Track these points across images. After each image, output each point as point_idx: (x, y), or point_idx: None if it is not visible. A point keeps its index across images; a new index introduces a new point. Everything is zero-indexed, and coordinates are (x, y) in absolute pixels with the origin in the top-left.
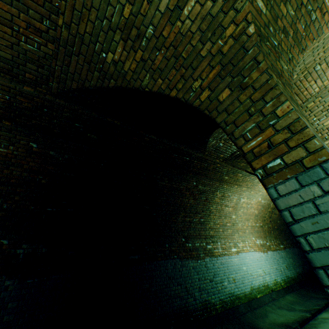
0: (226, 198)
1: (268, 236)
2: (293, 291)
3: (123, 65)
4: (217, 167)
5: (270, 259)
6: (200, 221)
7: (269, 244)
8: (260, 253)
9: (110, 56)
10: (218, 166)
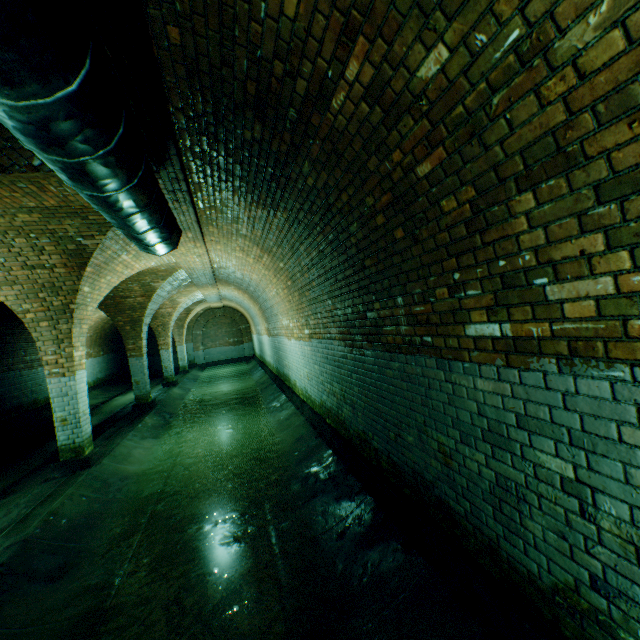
0: None
1: (94, 344)
2: (100, 388)
3: None
4: None
5: (89, 365)
6: None
7: (93, 352)
8: None
9: None
10: None
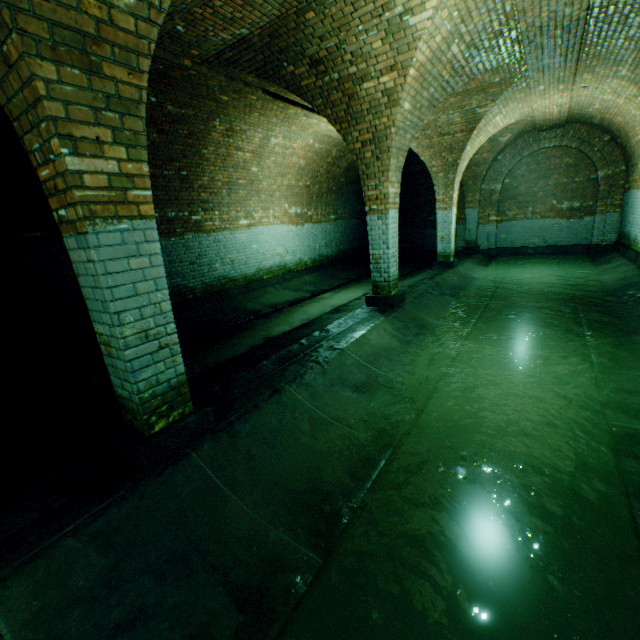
0: (239, 135)
1: (315, 202)
2: (320, 271)
3: None
4: (193, 77)
5: (304, 235)
6: (181, 175)
7: (312, 214)
8: (291, 227)
9: None
10: (195, 76)
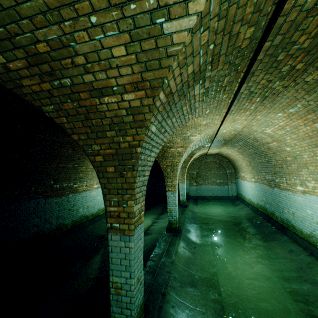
0: None
1: None
2: None
3: (21, 78)
4: None
5: None
6: (74, 166)
7: None
8: None
9: (1, 59)
10: None
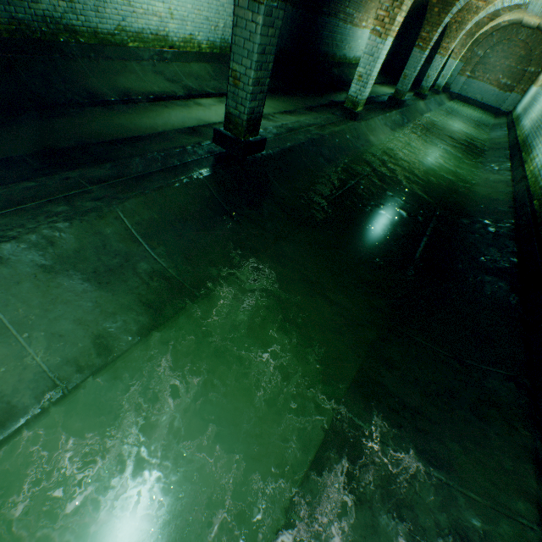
0: None
1: None
2: None
3: None
4: None
5: None
6: None
7: None
8: None
9: None
10: None
